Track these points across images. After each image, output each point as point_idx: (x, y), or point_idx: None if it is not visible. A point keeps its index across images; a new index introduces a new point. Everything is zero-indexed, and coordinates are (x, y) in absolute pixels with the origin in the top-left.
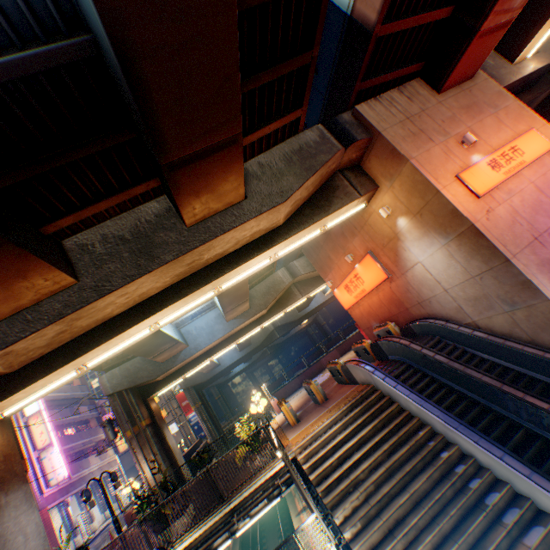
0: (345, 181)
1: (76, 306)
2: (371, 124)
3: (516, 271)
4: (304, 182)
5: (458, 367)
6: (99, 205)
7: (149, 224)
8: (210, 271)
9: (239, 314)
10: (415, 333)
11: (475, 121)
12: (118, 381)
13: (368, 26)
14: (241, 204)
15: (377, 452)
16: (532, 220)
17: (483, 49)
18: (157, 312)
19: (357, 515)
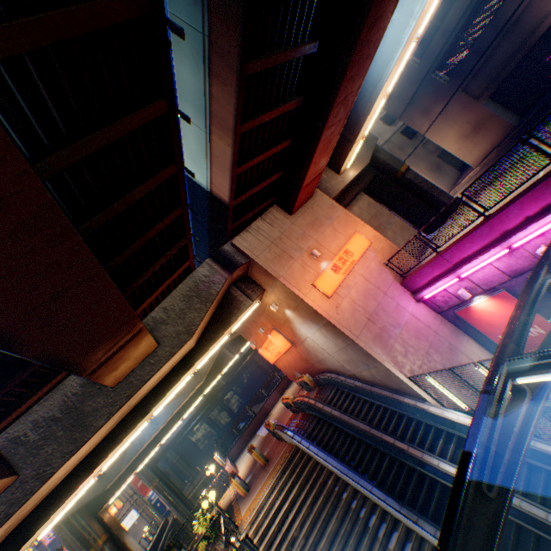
0: (239, 291)
1: (22, 500)
2: (247, 253)
3: (361, 348)
4: (204, 316)
5: (346, 418)
6: (27, 403)
7: (76, 396)
8: (141, 409)
9: (178, 393)
10: (323, 383)
11: (319, 233)
12: None
13: (225, 202)
14: (156, 351)
15: (304, 508)
16: (365, 305)
17: (311, 187)
18: (99, 464)
19: None
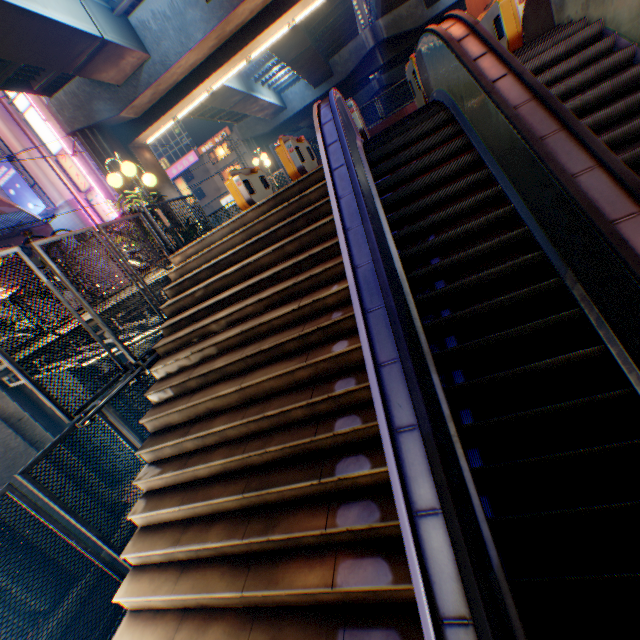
0: None
1: None
2: None
3: None
4: None
5: (537, 128)
6: None
7: None
8: None
9: None
10: (550, 20)
11: None
12: (71, 116)
13: None
14: None
15: (250, 300)
16: None
17: None
18: None
19: (171, 382)
